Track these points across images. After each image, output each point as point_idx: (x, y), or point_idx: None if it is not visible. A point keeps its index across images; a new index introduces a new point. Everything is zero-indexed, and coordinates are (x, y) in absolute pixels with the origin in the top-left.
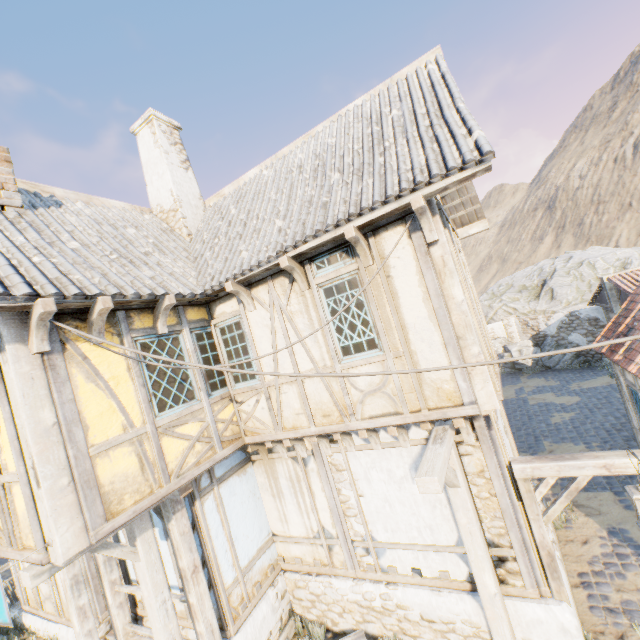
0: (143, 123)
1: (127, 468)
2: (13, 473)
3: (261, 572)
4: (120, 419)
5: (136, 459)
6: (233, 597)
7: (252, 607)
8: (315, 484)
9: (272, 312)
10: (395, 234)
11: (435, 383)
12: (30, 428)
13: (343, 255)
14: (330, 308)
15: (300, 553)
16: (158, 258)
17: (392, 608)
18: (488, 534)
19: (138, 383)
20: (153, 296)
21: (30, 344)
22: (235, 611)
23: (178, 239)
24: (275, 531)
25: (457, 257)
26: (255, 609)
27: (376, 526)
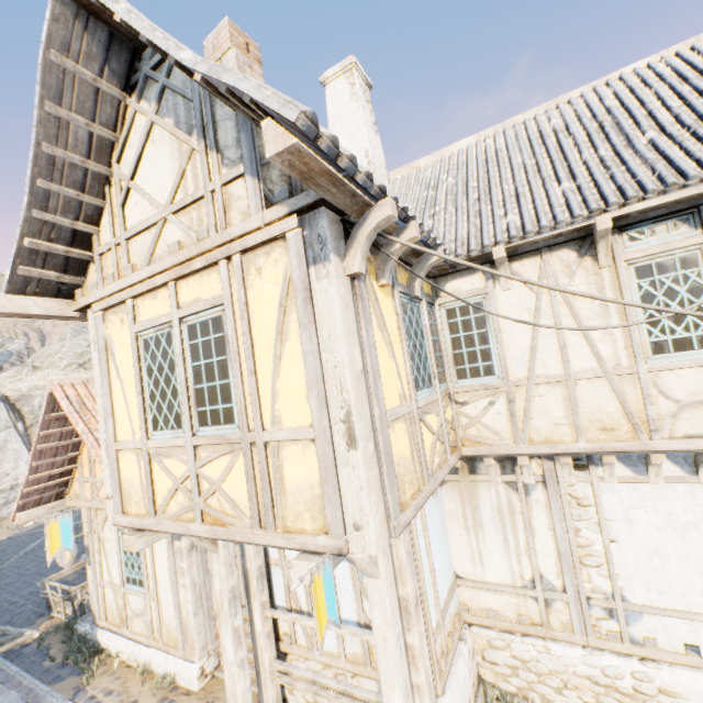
0: (339, 72)
1: (404, 450)
2: (293, 428)
3: (450, 620)
4: (397, 386)
5: (408, 442)
6: (436, 646)
7: (450, 663)
8: (538, 519)
9: (541, 292)
10: None
11: None
12: (348, 367)
13: (679, 225)
14: (641, 292)
15: (496, 604)
16: None
17: (650, 692)
18: None
19: (405, 348)
20: (433, 243)
21: (347, 261)
22: (438, 664)
23: None
24: (460, 572)
25: None
26: (453, 666)
27: (631, 583)
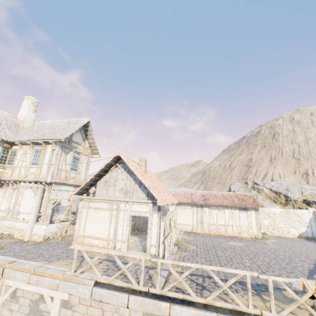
0: (28, 98)
1: None
2: None
3: None
4: None
5: None
6: None
7: None
8: (14, 196)
9: (24, 151)
10: (50, 146)
11: (43, 174)
12: None
13: (41, 146)
14: (34, 155)
15: (0, 214)
16: (6, 130)
17: (13, 227)
18: (41, 210)
19: None
20: None
21: None
22: None
23: (18, 128)
24: None
25: (63, 155)
26: None
27: (22, 208)
